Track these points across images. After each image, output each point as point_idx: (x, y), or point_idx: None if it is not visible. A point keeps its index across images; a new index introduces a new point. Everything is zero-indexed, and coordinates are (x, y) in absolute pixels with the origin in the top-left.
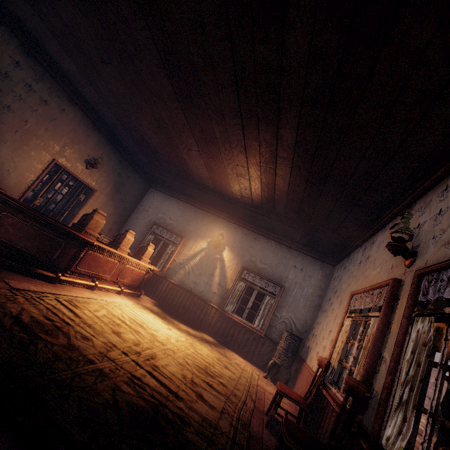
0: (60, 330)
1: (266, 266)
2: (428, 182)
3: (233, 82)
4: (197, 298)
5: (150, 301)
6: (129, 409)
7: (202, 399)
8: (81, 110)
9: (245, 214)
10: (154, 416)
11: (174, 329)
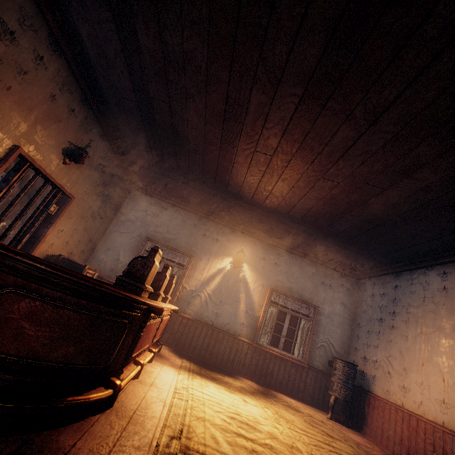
0: None
1: (295, 285)
2: None
3: None
4: (223, 333)
5: (168, 351)
6: None
7: None
8: (67, 64)
9: (275, 228)
10: None
11: (243, 397)
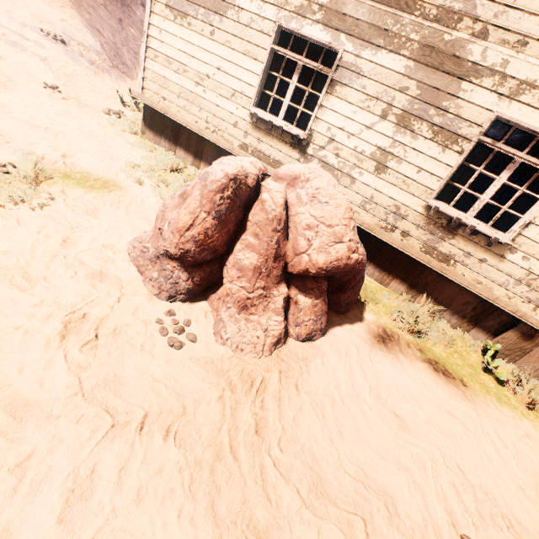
0: None
1: None
2: None
3: None
4: None
5: None
6: None
7: None
8: None
9: None
10: None
11: None
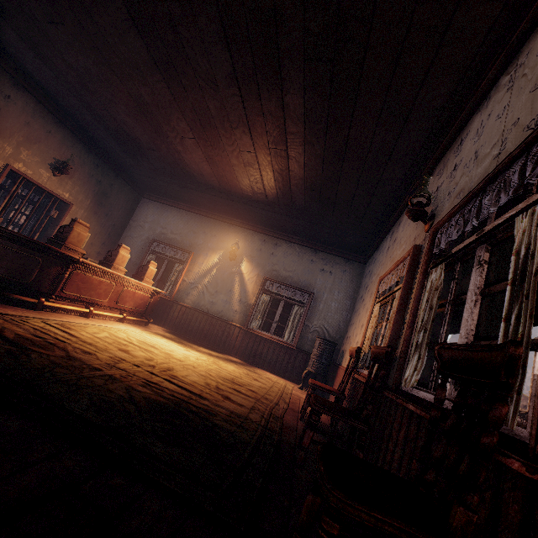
0: (54, 345)
1: (291, 274)
2: (445, 140)
3: (221, 36)
4: (217, 319)
5: (162, 330)
6: (148, 403)
7: (230, 400)
8: (33, 97)
9: (260, 215)
10: (176, 408)
11: (192, 351)
